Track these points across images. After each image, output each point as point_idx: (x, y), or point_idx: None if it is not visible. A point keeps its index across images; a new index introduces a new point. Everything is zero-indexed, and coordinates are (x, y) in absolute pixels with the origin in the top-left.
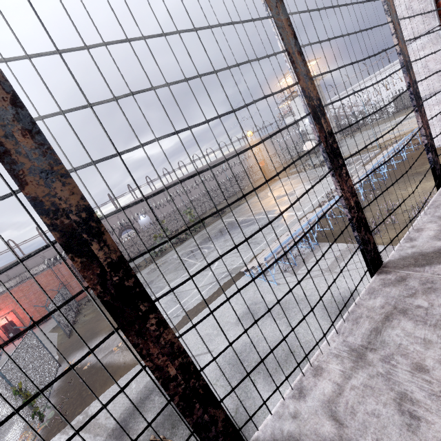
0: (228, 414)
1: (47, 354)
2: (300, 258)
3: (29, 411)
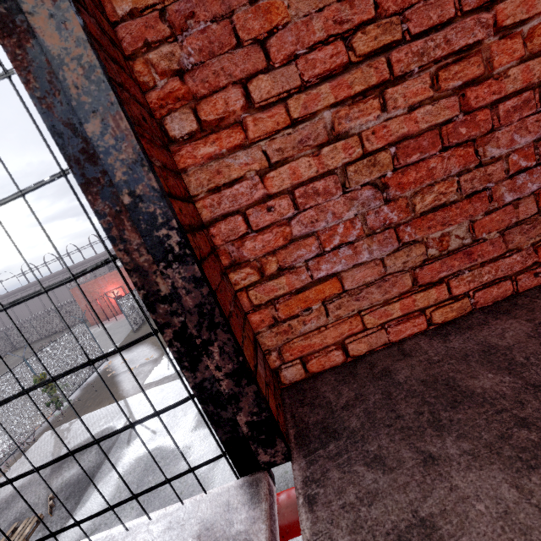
0: (88, 528)
1: (95, 347)
2: None
3: (47, 399)
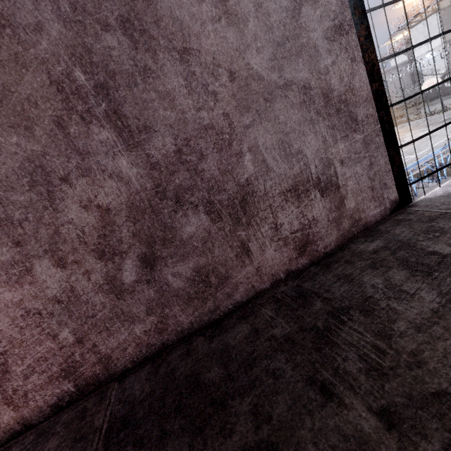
0: None
1: None
2: (421, 190)
3: None
